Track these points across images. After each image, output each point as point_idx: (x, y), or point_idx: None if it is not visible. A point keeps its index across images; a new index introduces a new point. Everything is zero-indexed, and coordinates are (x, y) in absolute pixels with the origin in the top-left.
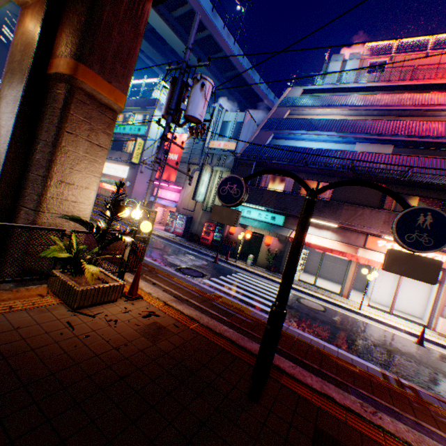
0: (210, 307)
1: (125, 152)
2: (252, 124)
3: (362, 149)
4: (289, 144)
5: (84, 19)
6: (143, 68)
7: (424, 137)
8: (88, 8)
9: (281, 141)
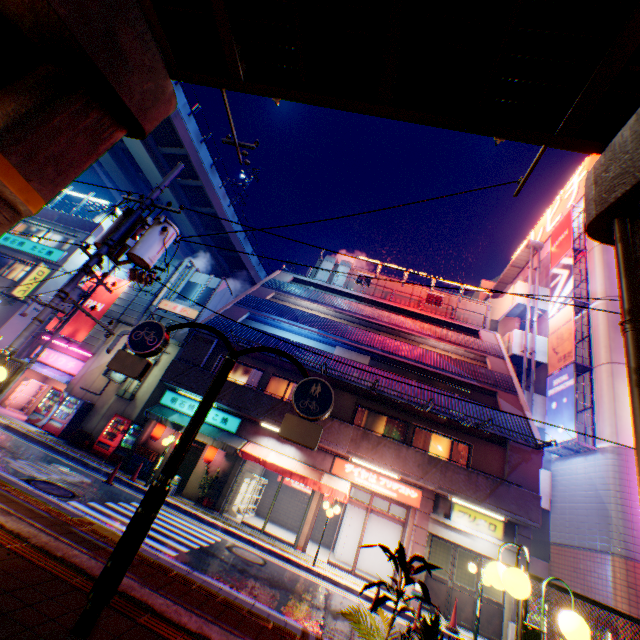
0: (63, 533)
1: (7, 276)
2: (228, 295)
3: (342, 354)
4: (267, 329)
5: (27, 111)
6: (91, 184)
7: (395, 354)
8: (38, 104)
9: (258, 324)
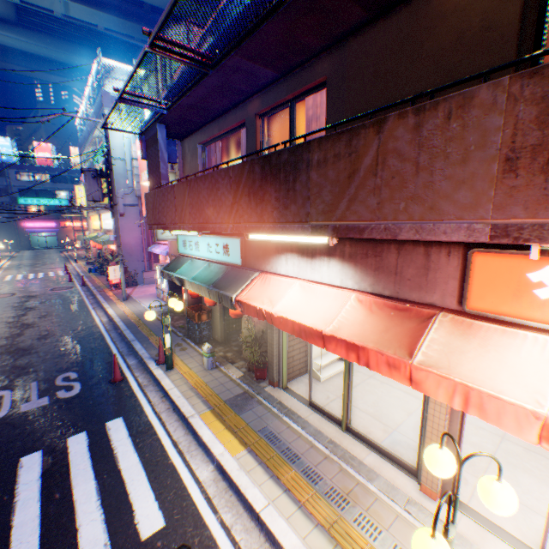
0: None
1: None
2: None
3: None
4: None
5: None
6: None
7: None
8: None
9: None
